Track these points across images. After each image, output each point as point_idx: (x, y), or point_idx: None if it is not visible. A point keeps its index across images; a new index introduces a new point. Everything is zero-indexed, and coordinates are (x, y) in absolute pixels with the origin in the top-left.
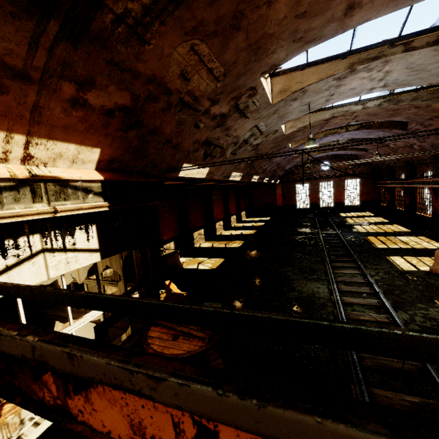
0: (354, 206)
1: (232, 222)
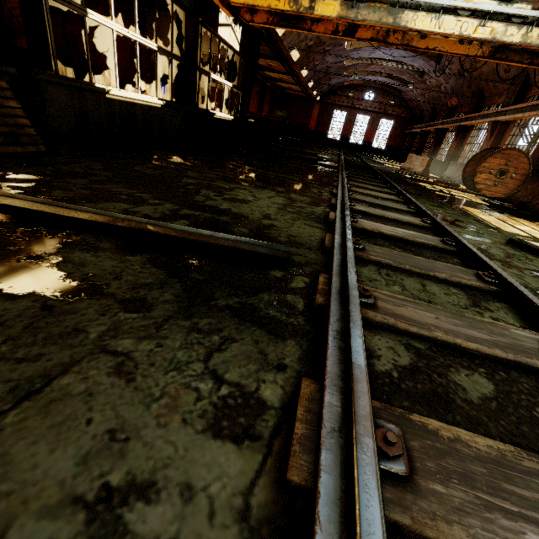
0: (379, 150)
1: None
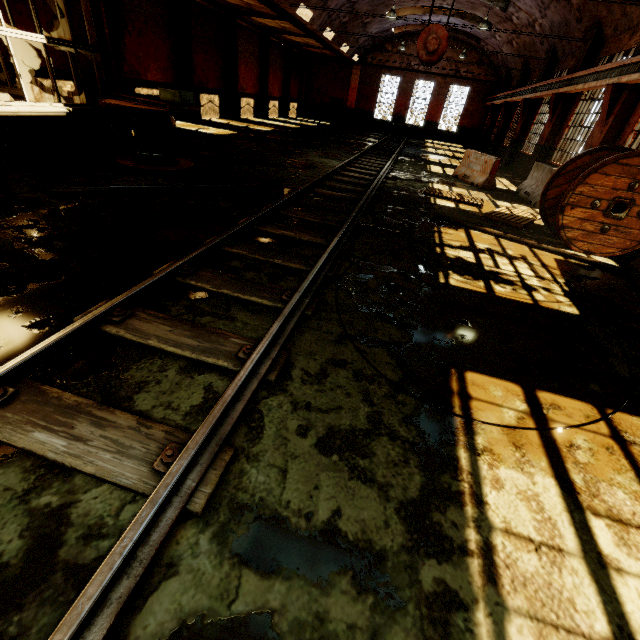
0: (448, 133)
1: (270, 111)
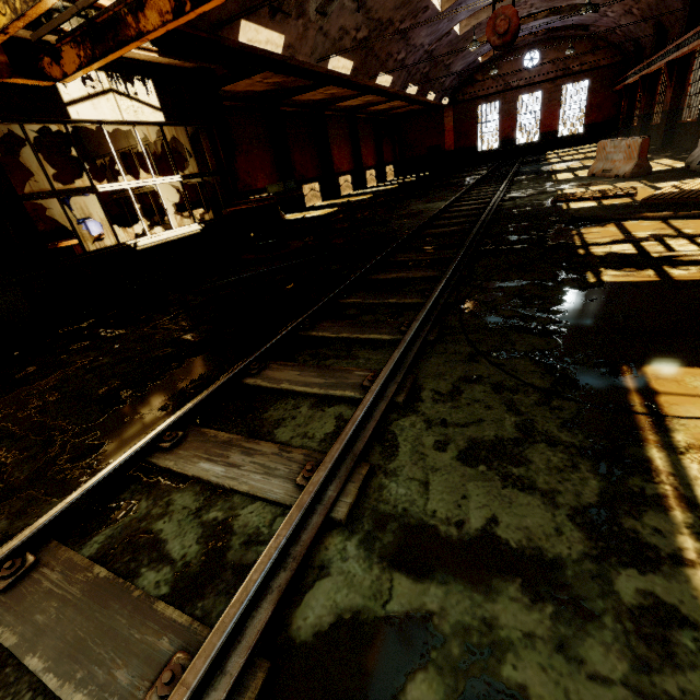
0: (572, 137)
1: (368, 181)
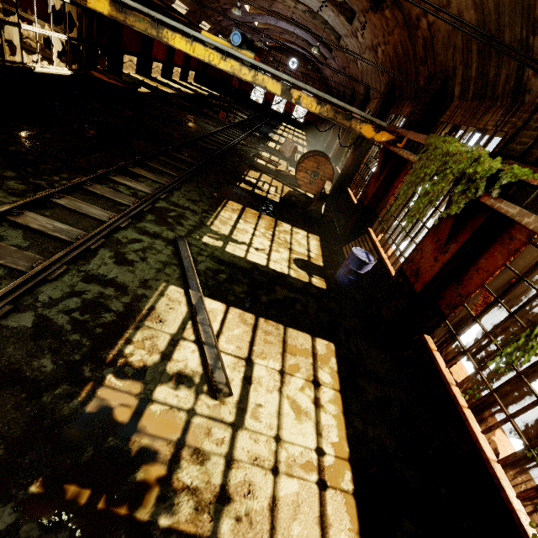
0: (298, 122)
1: (174, 74)
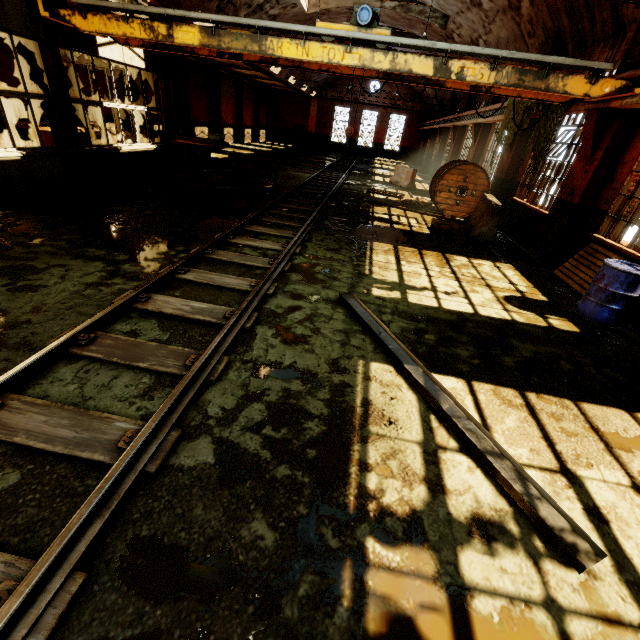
0: (392, 152)
1: (245, 137)
